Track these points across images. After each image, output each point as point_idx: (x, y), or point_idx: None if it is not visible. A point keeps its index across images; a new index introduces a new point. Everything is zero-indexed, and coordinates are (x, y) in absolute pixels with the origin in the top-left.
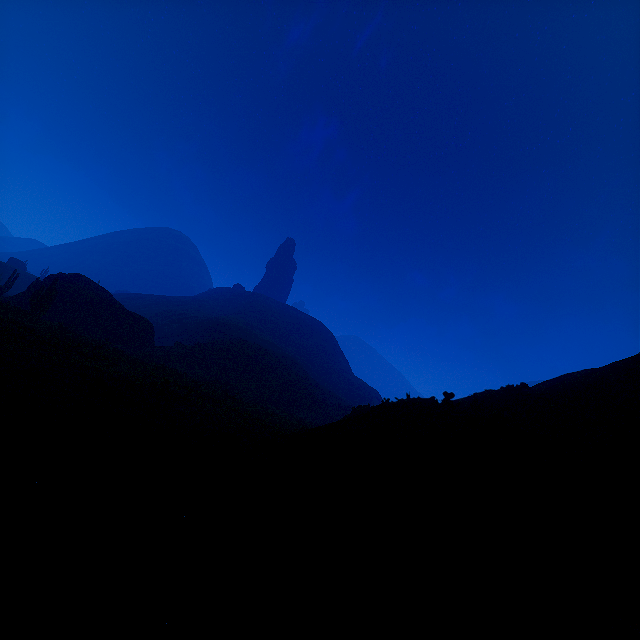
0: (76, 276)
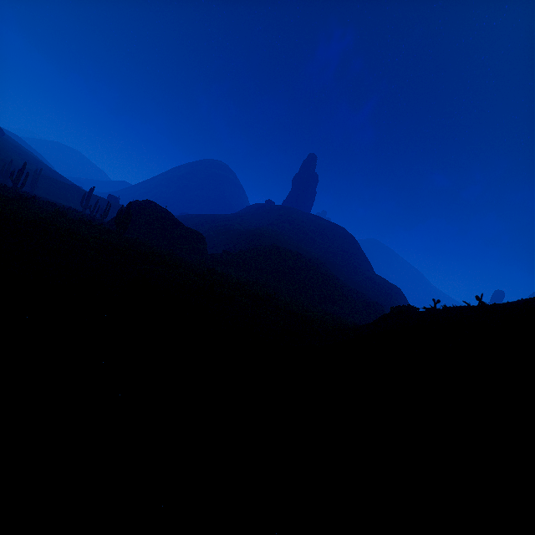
0: (147, 202)
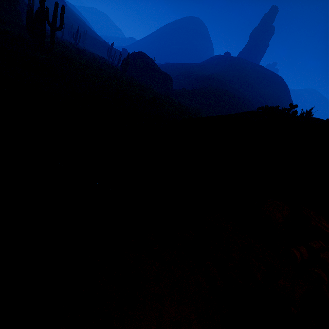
0: (140, 53)
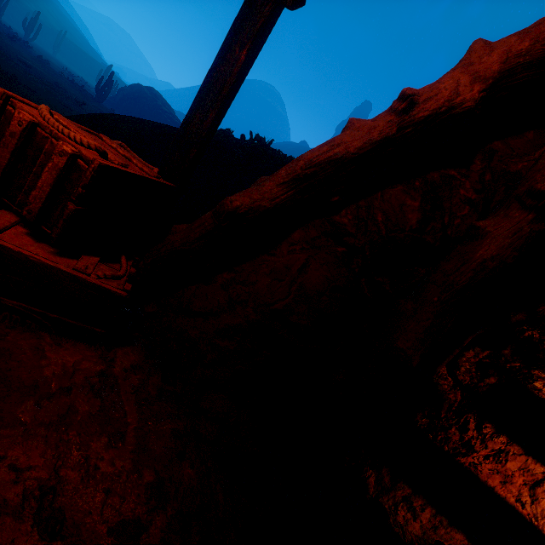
0: (149, 89)
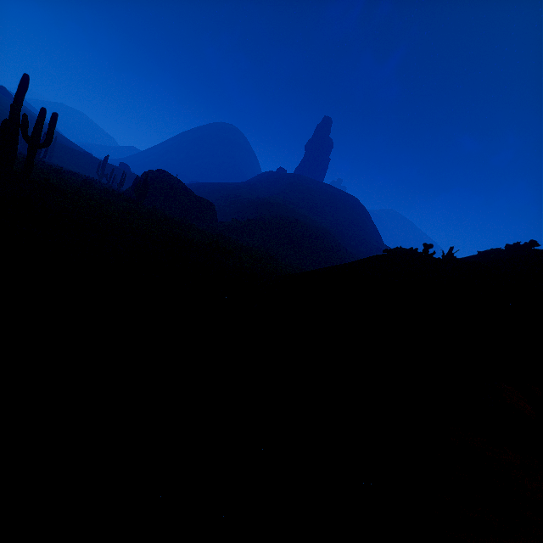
0: (160, 172)
